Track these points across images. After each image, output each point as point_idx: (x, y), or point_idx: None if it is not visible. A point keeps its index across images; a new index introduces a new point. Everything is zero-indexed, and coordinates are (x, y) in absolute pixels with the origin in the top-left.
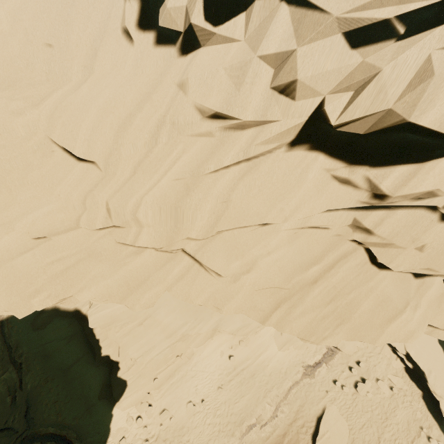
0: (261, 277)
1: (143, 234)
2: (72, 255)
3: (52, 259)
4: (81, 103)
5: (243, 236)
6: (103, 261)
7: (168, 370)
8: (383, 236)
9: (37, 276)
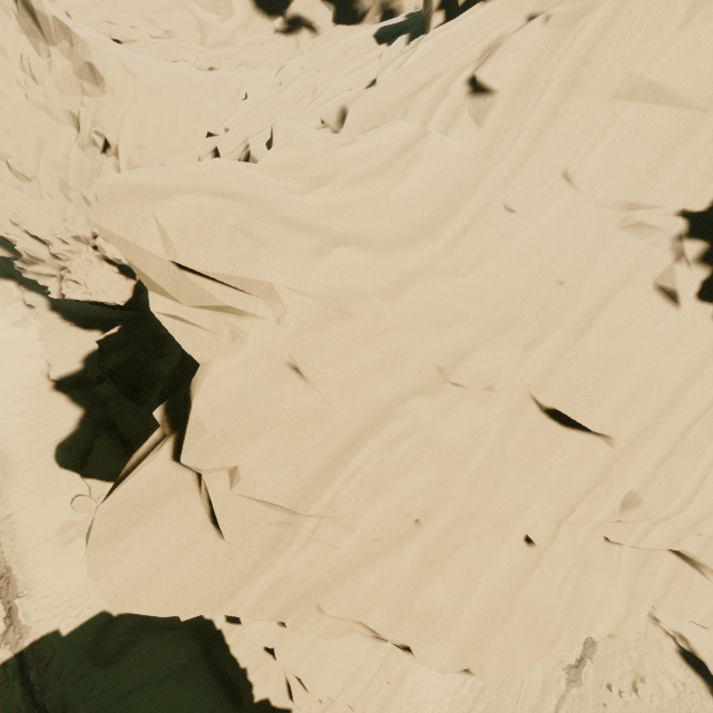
0: None
1: (656, 532)
2: (572, 568)
3: (560, 578)
4: (600, 361)
5: None
6: (598, 571)
7: (370, 711)
8: None
9: (556, 609)
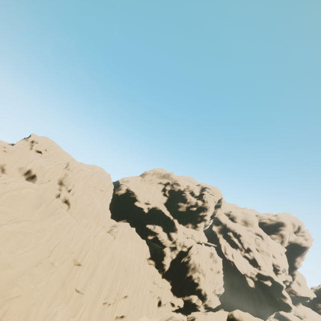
0: None
1: None
2: None
3: None
4: None
5: None
6: None
7: None
8: None
9: None
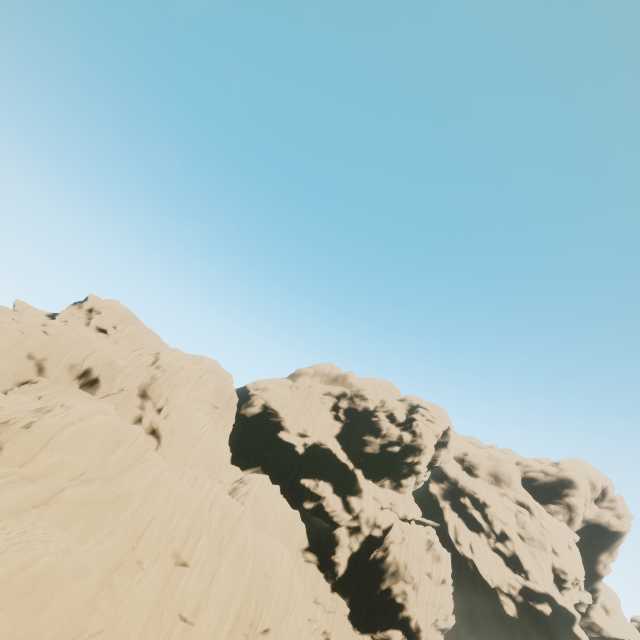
0: None
1: None
2: None
3: None
4: None
5: None
6: None
7: None
8: None
9: None
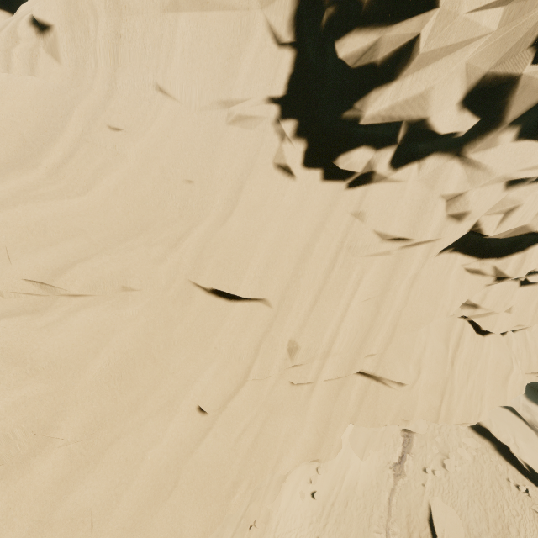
0: (429, 374)
1: (328, 365)
2: (254, 419)
3: (237, 433)
4: (240, 239)
5: (404, 339)
6: (286, 413)
7: None
8: (487, 307)
9: (230, 463)
